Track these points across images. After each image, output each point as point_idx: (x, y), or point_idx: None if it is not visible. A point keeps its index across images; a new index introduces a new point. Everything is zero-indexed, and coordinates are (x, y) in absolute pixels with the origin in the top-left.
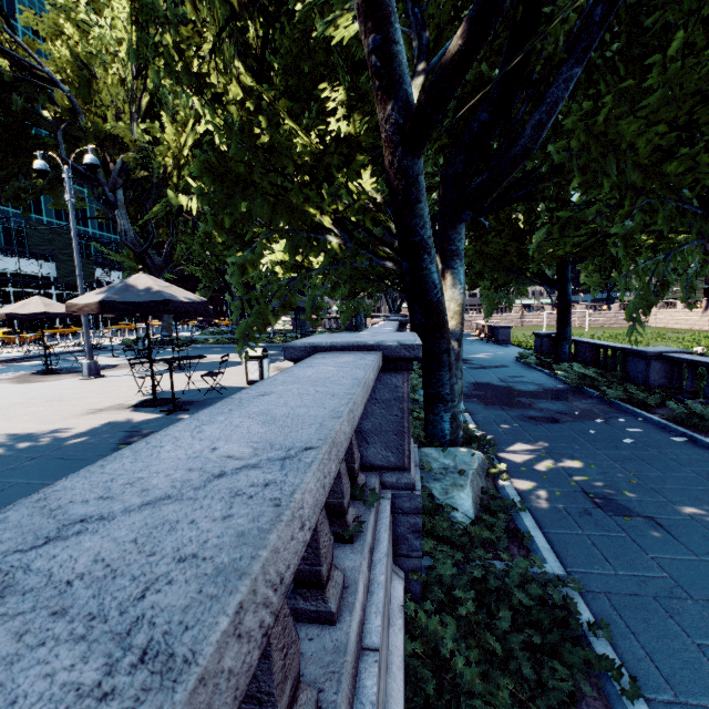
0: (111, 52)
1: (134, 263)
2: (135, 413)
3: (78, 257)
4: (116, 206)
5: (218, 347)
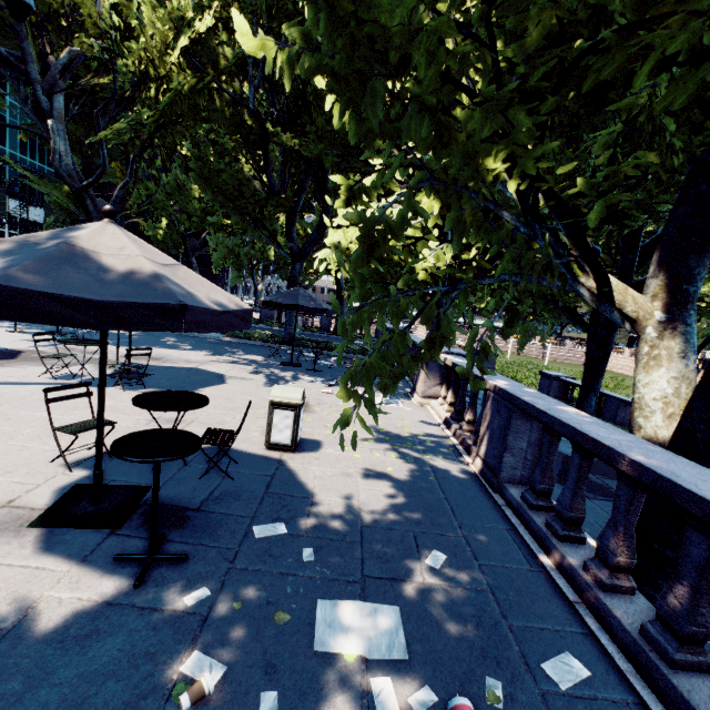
0: None
1: (66, 201)
2: (47, 564)
3: None
4: (51, 117)
5: (174, 334)
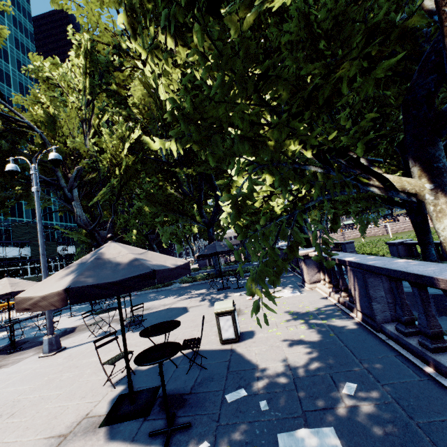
0: (71, 87)
1: (85, 238)
2: None
3: (41, 238)
4: (73, 200)
5: (153, 292)
